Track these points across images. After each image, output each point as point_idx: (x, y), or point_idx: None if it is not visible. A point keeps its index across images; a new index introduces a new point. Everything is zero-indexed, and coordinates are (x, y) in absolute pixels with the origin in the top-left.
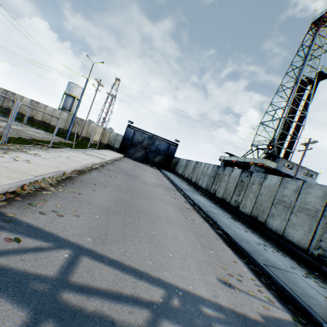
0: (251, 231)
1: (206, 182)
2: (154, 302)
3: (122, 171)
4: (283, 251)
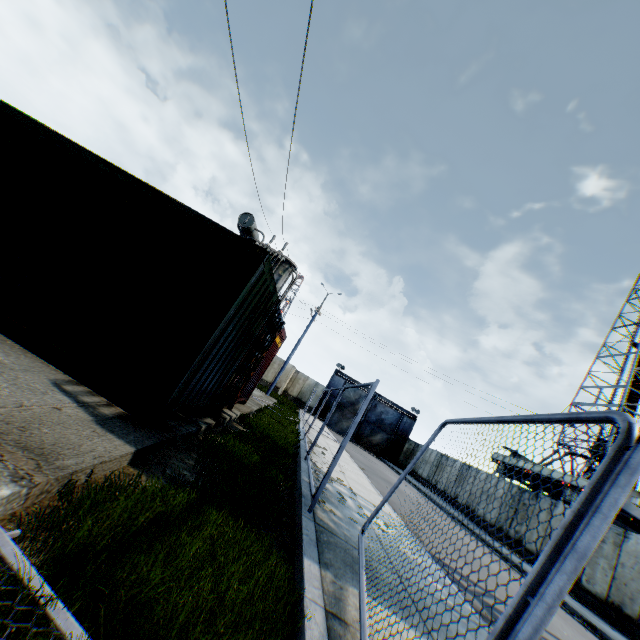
0: (616, 629)
1: (496, 512)
2: None
3: (375, 473)
4: None
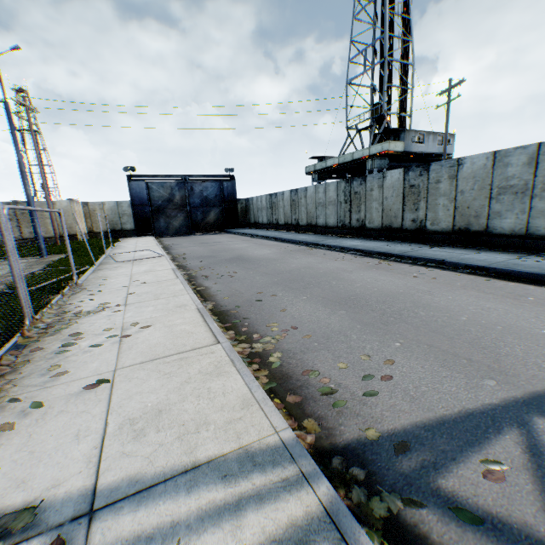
0: (473, 250)
1: (335, 215)
2: None
3: (217, 261)
4: (540, 253)
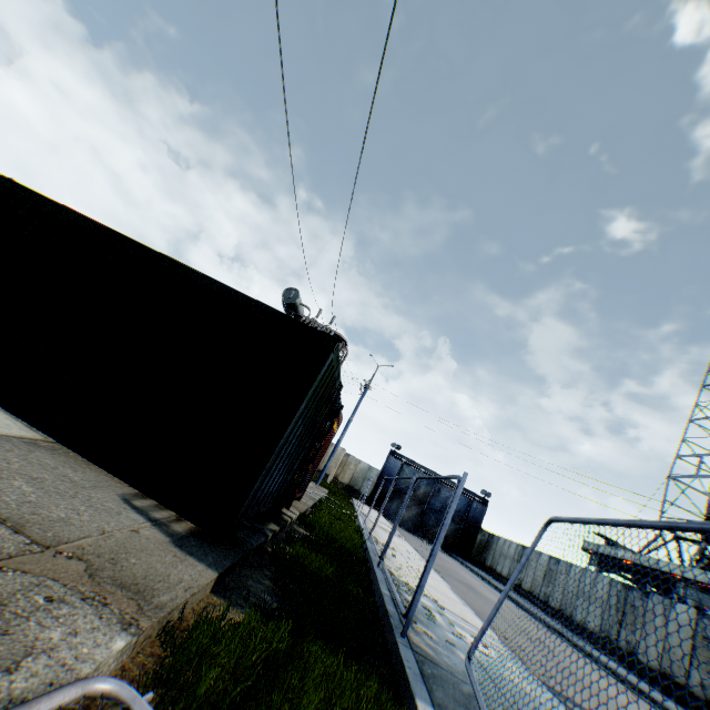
0: None
1: (598, 617)
2: None
3: (450, 574)
4: None
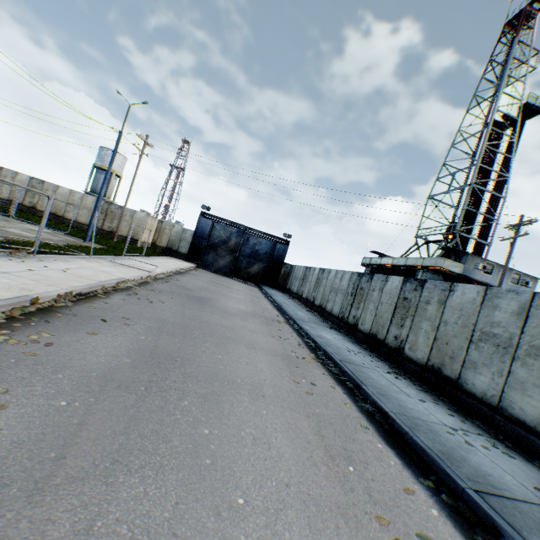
0: (432, 397)
1: (340, 305)
2: None
3: (181, 293)
4: (505, 442)
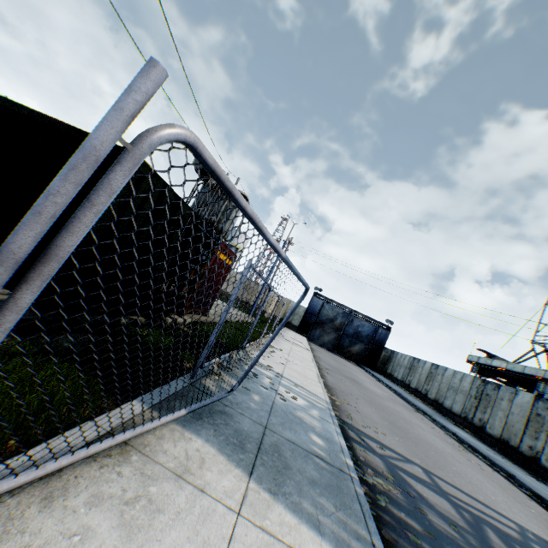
0: None
1: (461, 404)
2: (513, 528)
3: (339, 372)
4: None
